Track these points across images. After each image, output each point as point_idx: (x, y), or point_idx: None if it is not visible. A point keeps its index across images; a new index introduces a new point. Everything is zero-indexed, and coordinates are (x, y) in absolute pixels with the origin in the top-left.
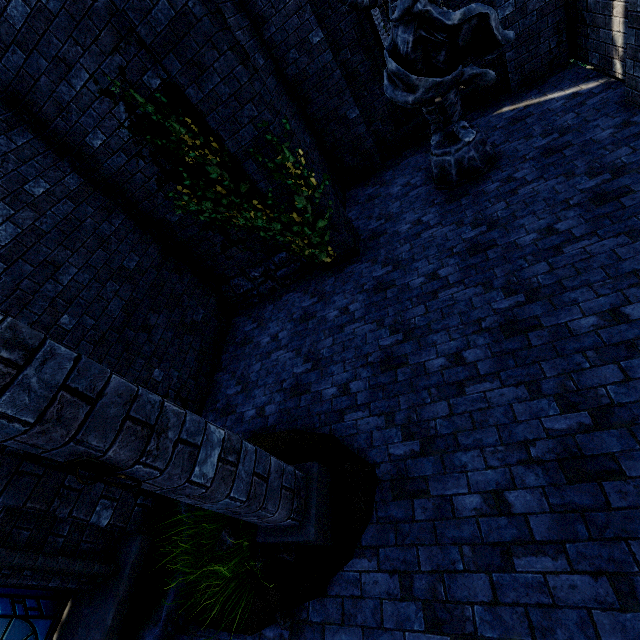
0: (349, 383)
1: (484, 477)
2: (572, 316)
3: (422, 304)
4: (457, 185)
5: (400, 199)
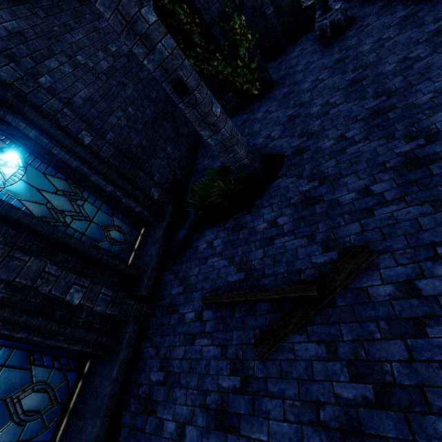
0: (270, 134)
1: (336, 134)
2: (384, 67)
3: (309, 92)
4: (331, 38)
5: (297, 57)
